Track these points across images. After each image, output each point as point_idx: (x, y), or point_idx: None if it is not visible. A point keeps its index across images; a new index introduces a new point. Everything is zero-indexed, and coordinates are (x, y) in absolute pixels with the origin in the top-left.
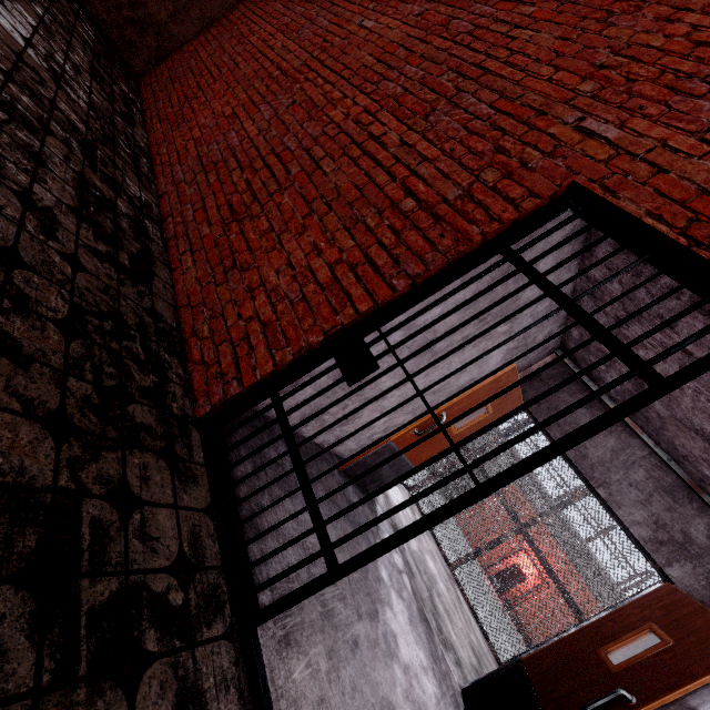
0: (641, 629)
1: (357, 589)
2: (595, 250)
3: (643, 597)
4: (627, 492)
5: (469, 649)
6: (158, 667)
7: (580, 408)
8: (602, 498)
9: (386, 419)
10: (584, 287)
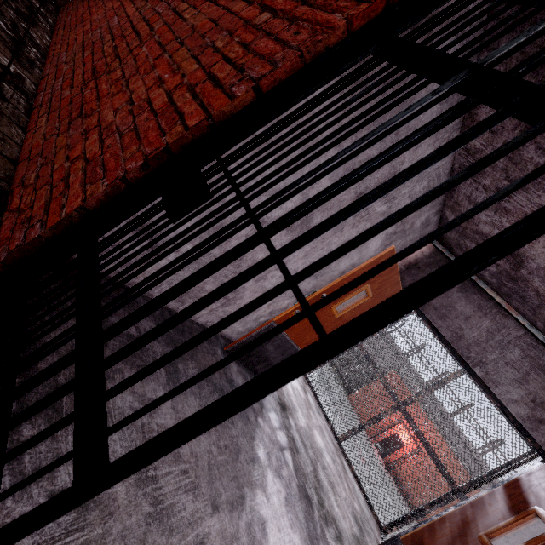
0: (526, 513)
1: (220, 474)
2: (477, 112)
3: (524, 476)
4: (503, 370)
5: (352, 518)
6: None
7: (456, 292)
8: (479, 377)
9: (270, 302)
10: (462, 164)
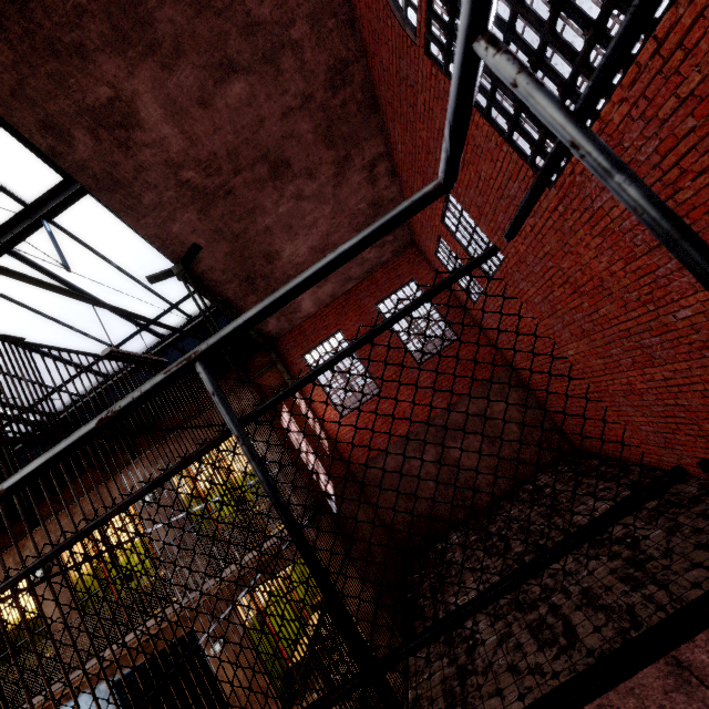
0: None
1: None
2: None
3: None
4: None
5: None
6: None
7: None
8: None
9: None
10: None
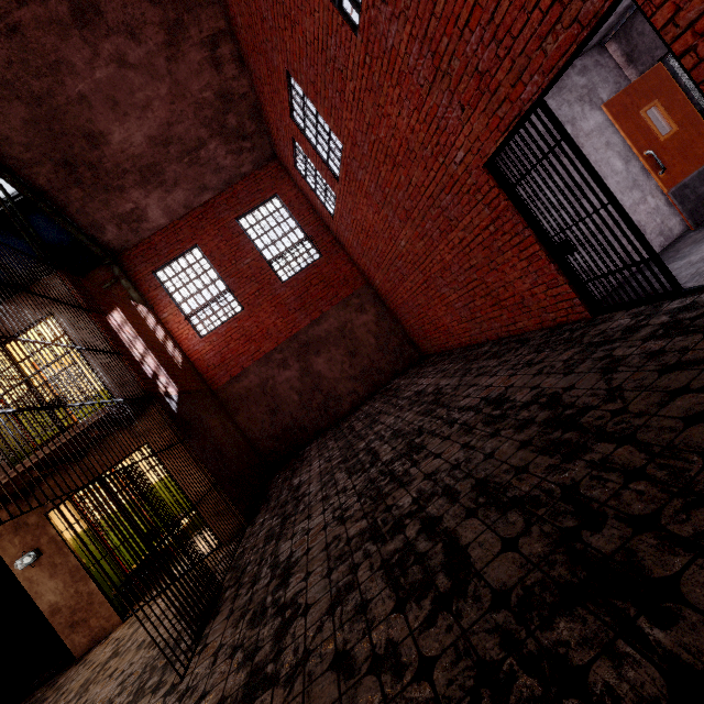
0: None
1: None
2: None
3: None
4: None
5: None
6: (651, 321)
7: None
8: None
9: (650, 197)
10: None
